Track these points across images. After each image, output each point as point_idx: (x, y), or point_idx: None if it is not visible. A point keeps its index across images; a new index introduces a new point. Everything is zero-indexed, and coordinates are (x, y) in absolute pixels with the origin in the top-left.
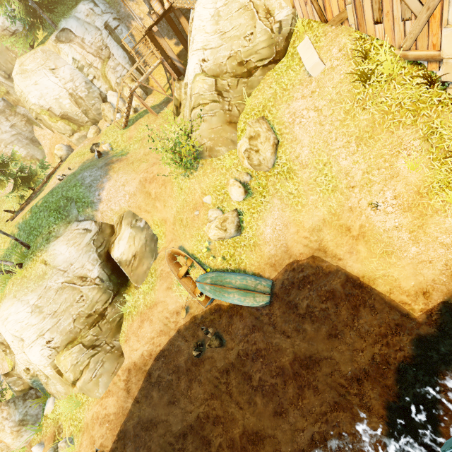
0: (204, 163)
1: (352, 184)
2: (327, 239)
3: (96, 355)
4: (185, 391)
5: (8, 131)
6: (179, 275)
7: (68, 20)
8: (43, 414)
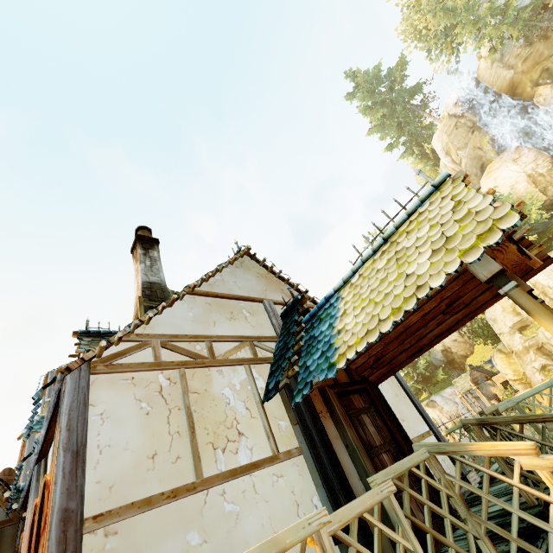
0: None
1: None
2: None
3: None
4: None
5: None
6: None
7: (436, 396)
8: None
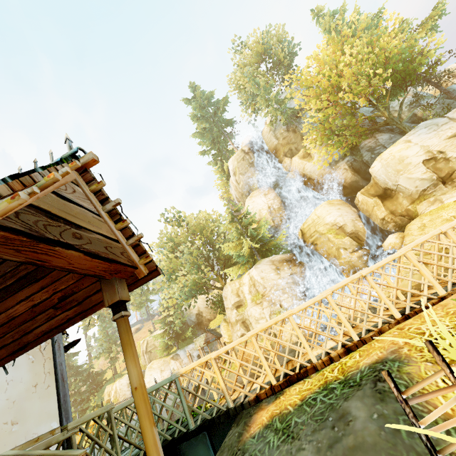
0: None
1: None
2: None
3: None
4: None
5: None
6: None
7: (181, 350)
8: None
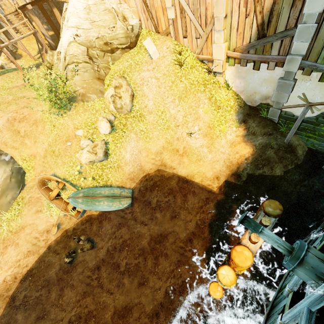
0: (77, 105)
1: (177, 124)
2: (166, 158)
3: None
4: (56, 301)
5: None
6: (50, 197)
7: None
8: None
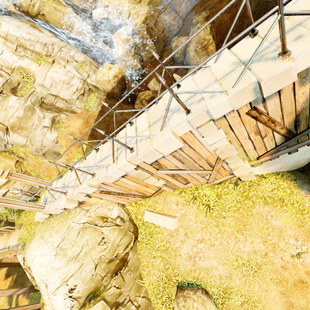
0: None
1: (263, 253)
2: (304, 305)
3: None
4: None
5: None
6: None
7: None
8: None
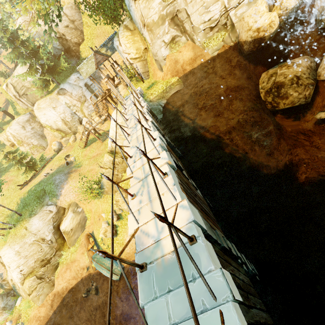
0: (104, 196)
1: None
2: None
3: (41, 283)
4: (77, 313)
5: (30, 131)
6: (88, 248)
7: (65, 84)
8: (15, 305)
